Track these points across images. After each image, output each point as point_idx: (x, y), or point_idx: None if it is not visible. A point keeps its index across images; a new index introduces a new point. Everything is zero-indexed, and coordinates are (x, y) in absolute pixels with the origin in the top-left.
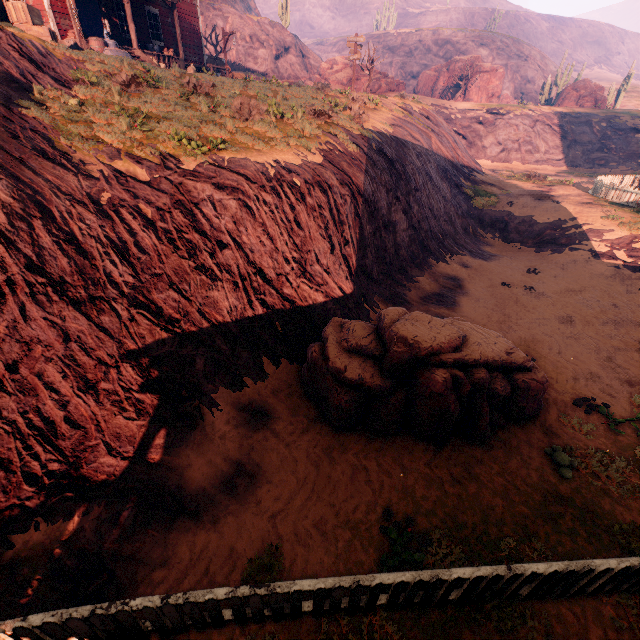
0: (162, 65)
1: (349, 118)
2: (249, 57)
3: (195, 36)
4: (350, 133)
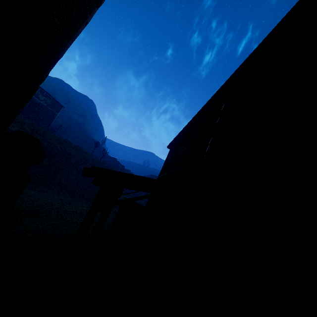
0: (22, 116)
1: (57, 141)
2: (80, 143)
3: (49, 122)
4: (46, 139)
